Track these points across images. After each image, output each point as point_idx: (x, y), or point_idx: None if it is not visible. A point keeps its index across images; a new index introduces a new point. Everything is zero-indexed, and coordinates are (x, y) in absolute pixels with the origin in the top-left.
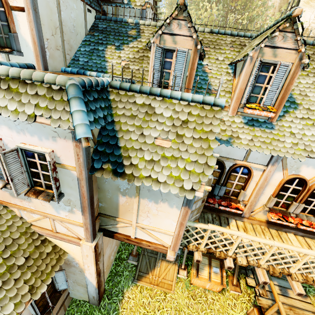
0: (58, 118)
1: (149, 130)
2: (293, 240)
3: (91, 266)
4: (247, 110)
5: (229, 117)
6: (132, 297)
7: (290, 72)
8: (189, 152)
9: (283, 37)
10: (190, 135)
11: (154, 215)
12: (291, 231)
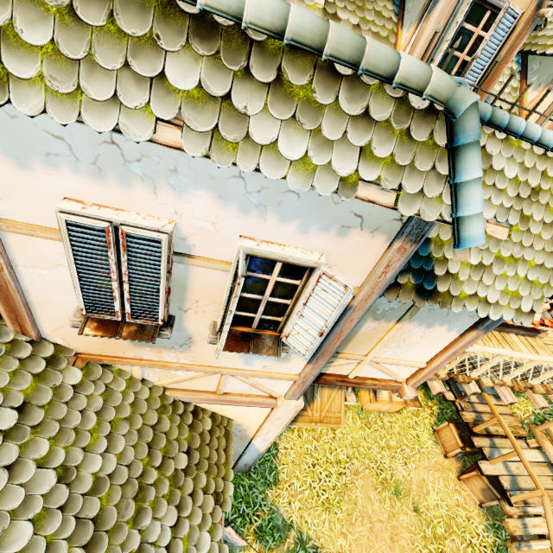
0: (418, 193)
1: None
2: (517, 343)
3: (274, 430)
4: None
5: None
6: (290, 446)
7: None
8: (535, 249)
9: None
10: (539, 217)
11: (410, 344)
12: (513, 330)
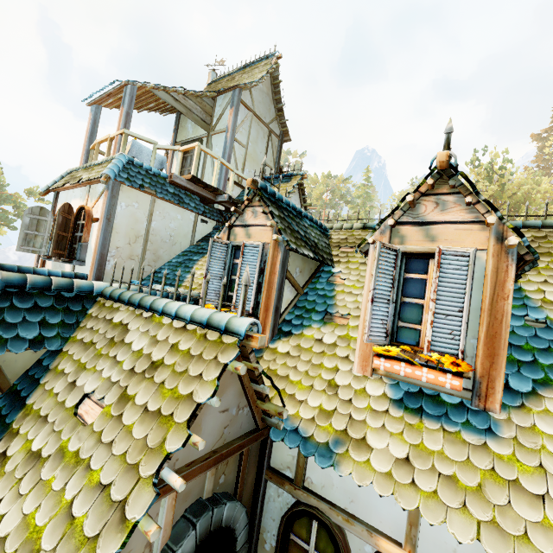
0: None
1: (90, 375)
2: None
3: None
4: (375, 360)
5: (354, 378)
6: None
7: (484, 268)
8: (112, 451)
9: (437, 204)
10: (143, 400)
11: None
12: None
